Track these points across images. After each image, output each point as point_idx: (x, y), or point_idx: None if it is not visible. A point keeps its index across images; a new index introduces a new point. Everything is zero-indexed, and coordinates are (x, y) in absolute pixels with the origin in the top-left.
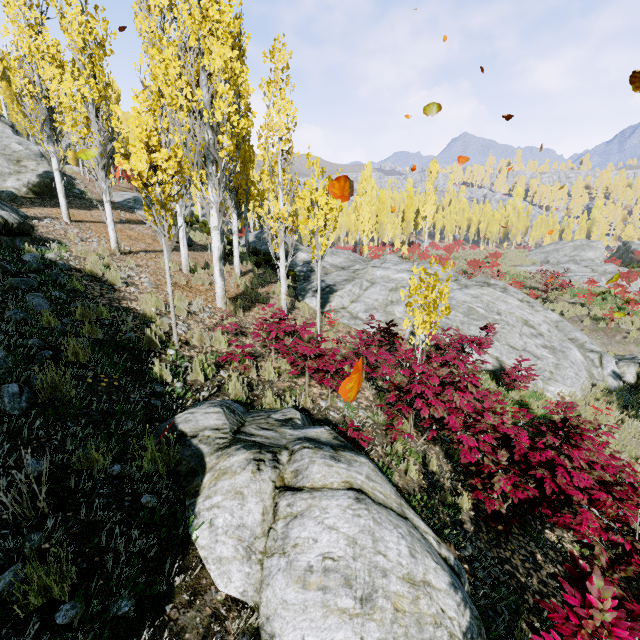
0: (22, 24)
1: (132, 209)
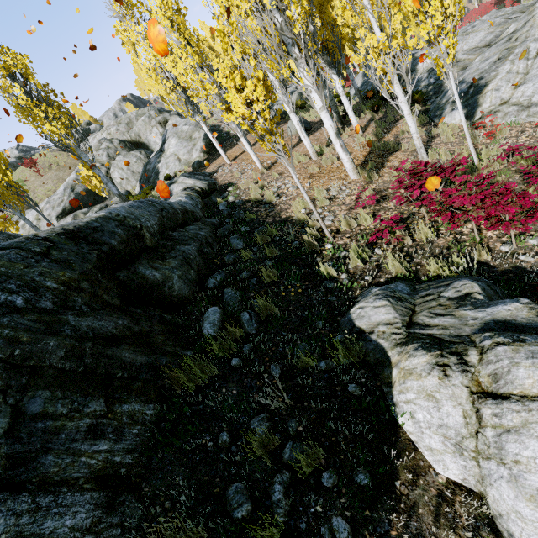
0: (142, 42)
1: None
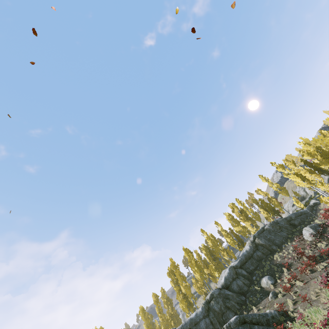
0: None
1: None
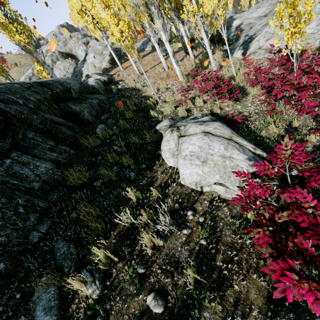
0: None
1: (143, 49)
